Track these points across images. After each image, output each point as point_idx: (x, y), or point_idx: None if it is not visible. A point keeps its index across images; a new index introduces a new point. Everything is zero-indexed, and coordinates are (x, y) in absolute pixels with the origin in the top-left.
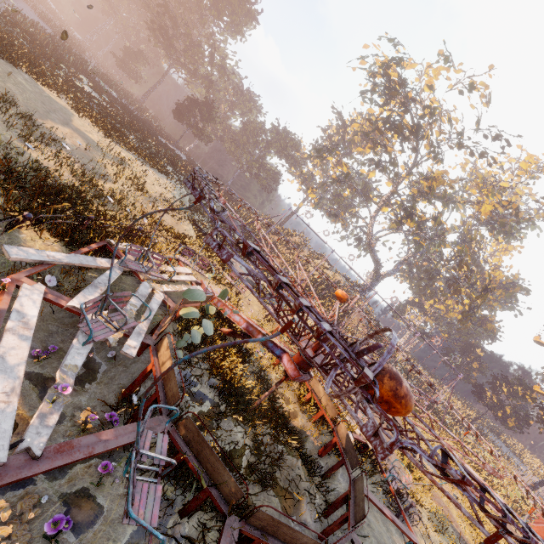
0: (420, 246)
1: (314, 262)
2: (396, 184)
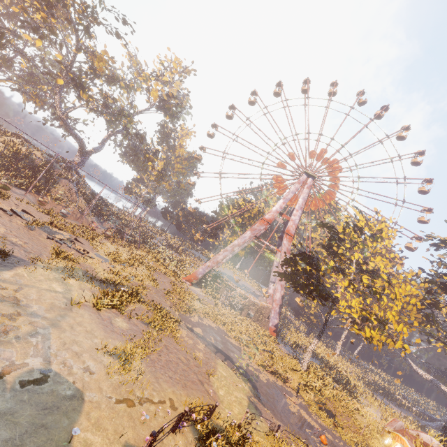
0: (110, 123)
1: (3, 138)
2: (71, 59)
